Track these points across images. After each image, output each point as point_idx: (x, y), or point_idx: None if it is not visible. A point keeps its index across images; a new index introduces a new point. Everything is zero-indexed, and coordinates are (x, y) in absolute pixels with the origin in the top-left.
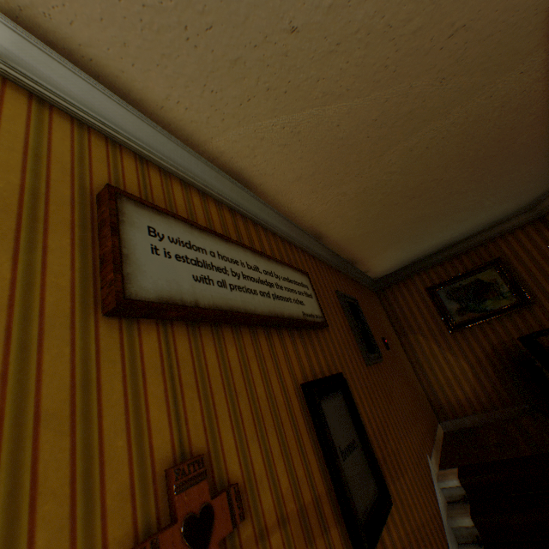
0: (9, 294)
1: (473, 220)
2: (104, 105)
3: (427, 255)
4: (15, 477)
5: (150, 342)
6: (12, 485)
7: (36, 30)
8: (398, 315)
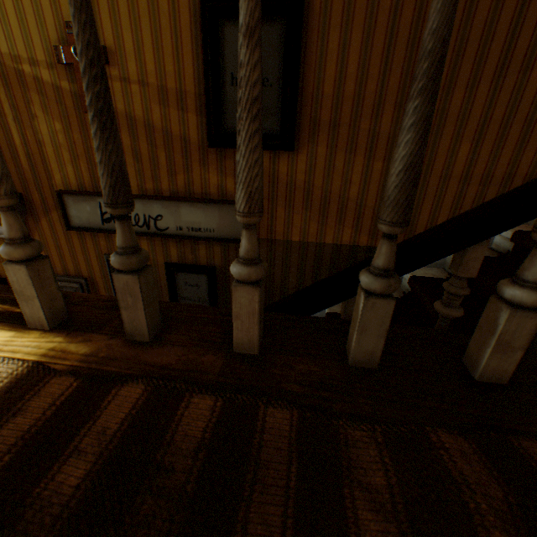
0: None
1: None
2: None
3: None
4: (19, 5)
5: None
6: (19, 8)
7: None
8: None
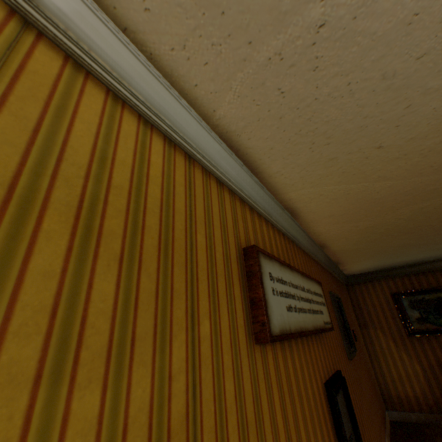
0: (229, 336)
1: None
2: (242, 178)
3: (397, 266)
4: None
5: (270, 360)
6: None
7: (227, 140)
8: (362, 309)
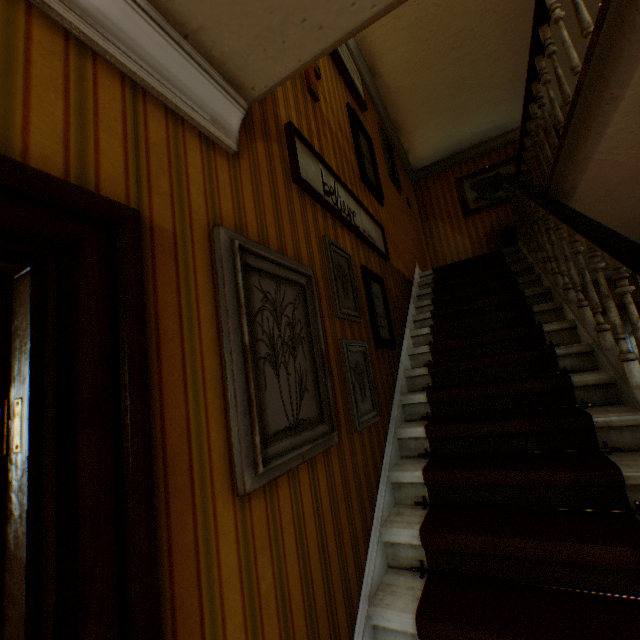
0: None
1: (507, 109)
2: None
3: (464, 149)
4: None
5: None
6: None
7: None
8: (426, 204)
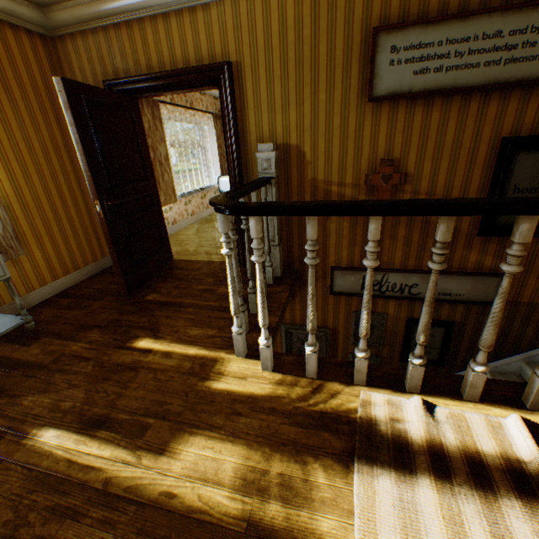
0: (340, 101)
1: None
2: None
3: None
4: (343, 150)
5: (384, 113)
6: (342, 152)
7: None
8: None
